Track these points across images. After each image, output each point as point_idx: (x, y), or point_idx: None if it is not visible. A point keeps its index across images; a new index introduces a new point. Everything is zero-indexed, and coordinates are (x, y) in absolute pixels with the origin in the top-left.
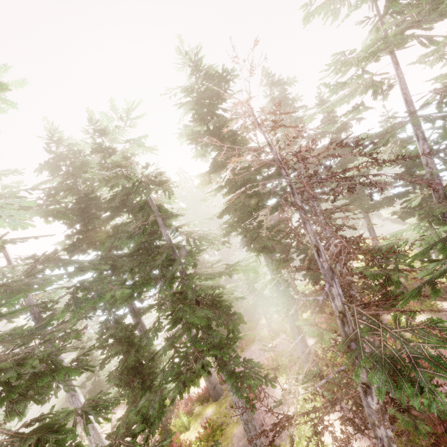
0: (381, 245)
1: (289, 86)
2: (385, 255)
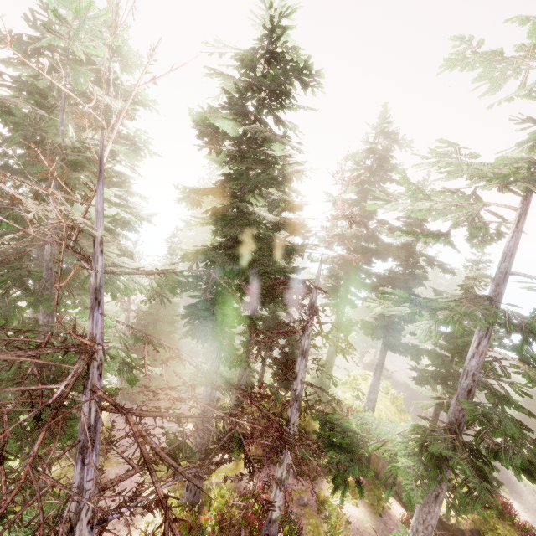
0: (349, 429)
1: (399, 148)
2: (341, 448)
